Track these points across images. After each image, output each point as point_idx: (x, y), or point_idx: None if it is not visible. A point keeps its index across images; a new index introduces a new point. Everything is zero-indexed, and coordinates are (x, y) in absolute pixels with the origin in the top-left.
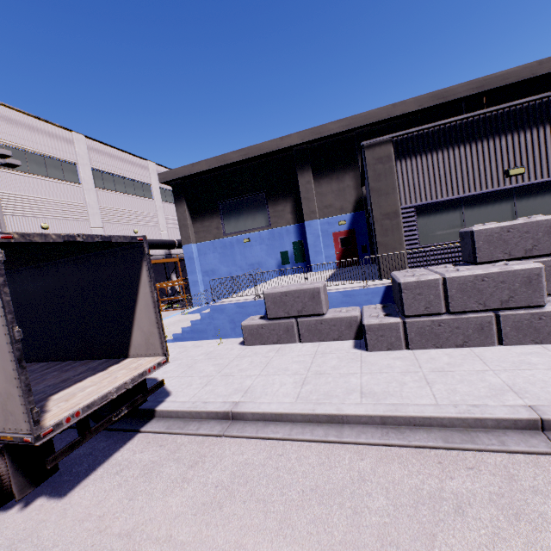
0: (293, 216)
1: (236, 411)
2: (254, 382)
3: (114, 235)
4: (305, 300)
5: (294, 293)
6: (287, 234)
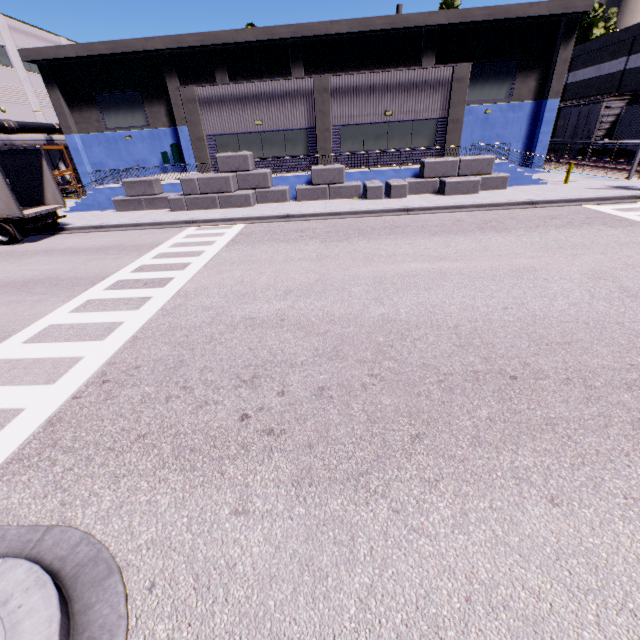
0: (168, 120)
1: (101, 225)
2: (113, 220)
3: (27, 146)
4: (145, 187)
5: (139, 182)
6: (165, 136)
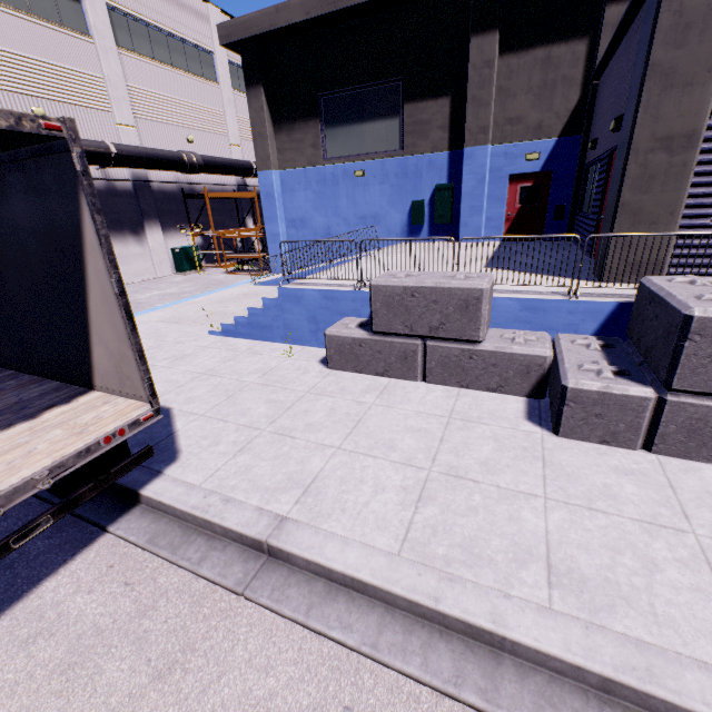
0: (445, 135)
1: (275, 546)
2: (326, 467)
3: None
4: (447, 311)
5: (430, 293)
6: (428, 169)
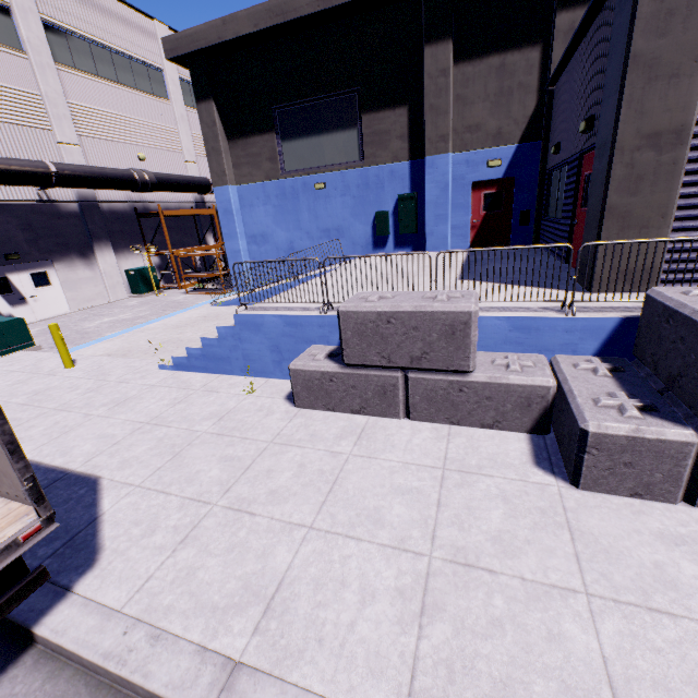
0: (404, 144)
1: None
2: (295, 561)
3: None
4: (430, 338)
5: (409, 318)
6: (390, 179)
